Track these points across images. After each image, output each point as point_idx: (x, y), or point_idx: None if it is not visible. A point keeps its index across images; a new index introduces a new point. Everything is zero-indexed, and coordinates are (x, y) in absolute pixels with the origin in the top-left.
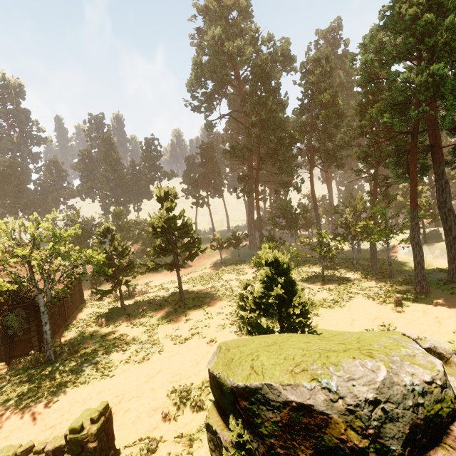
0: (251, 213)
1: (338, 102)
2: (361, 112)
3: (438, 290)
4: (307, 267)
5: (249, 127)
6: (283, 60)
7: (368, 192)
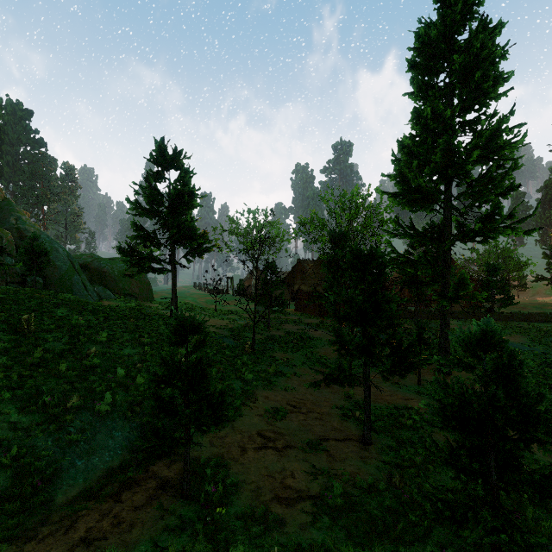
0: None
1: None
2: None
3: None
4: None
5: None
6: None
7: None
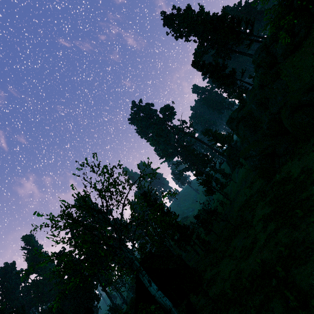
0: None
1: None
2: None
3: None
4: None
5: None
6: None
7: None
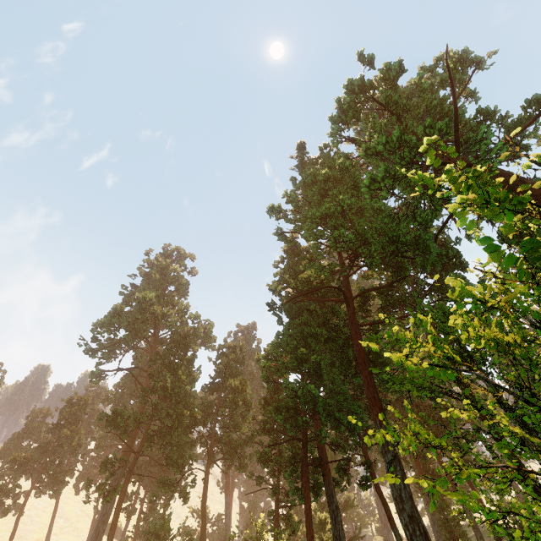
0: (98, 538)
1: (246, 390)
2: (265, 407)
3: None
4: None
5: (148, 391)
6: (204, 336)
7: (270, 514)
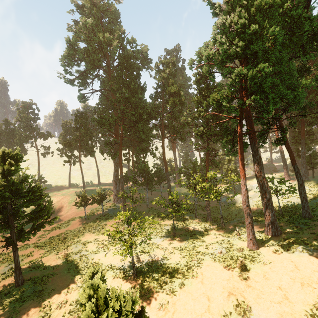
0: (116, 171)
1: (181, 94)
2: (197, 102)
3: (264, 245)
4: (160, 219)
5: (114, 101)
6: (143, 59)
7: (202, 159)
